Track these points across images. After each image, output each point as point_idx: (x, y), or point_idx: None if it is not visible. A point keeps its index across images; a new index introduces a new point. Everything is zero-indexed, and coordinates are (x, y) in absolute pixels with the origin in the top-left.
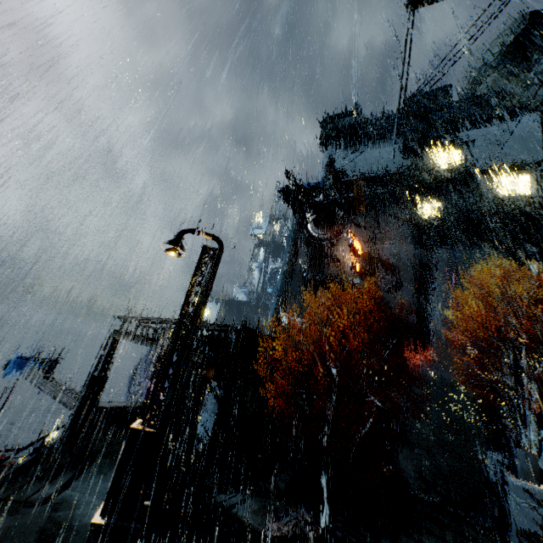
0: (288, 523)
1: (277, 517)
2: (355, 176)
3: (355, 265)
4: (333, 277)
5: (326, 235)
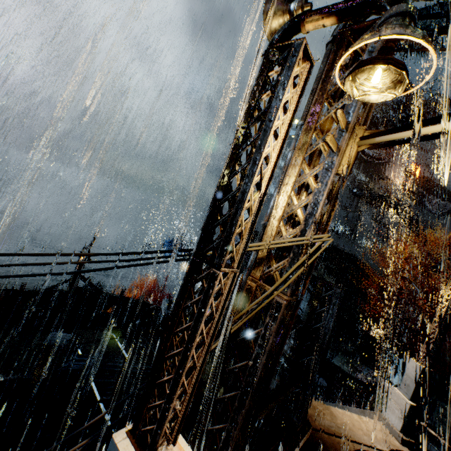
0: (366, 375)
1: (357, 370)
2: (433, 96)
3: (410, 189)
4: (384, 197)
5: (381, 154)
